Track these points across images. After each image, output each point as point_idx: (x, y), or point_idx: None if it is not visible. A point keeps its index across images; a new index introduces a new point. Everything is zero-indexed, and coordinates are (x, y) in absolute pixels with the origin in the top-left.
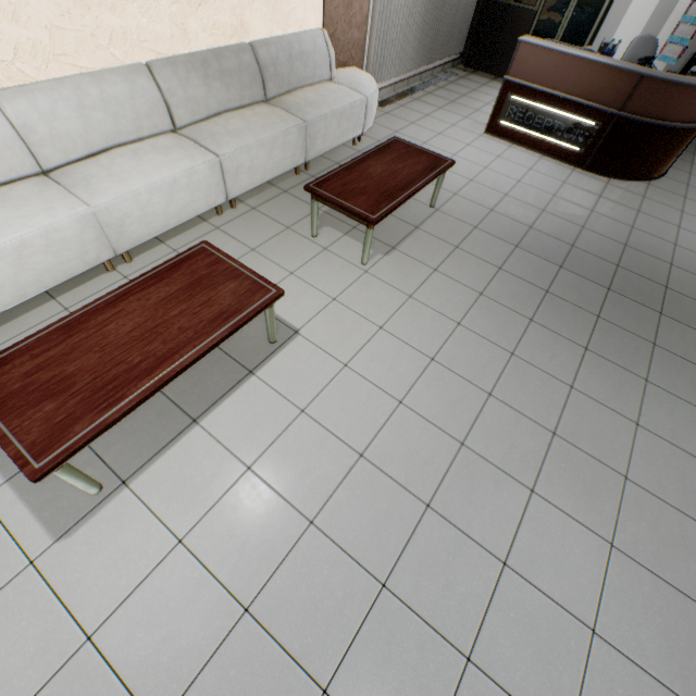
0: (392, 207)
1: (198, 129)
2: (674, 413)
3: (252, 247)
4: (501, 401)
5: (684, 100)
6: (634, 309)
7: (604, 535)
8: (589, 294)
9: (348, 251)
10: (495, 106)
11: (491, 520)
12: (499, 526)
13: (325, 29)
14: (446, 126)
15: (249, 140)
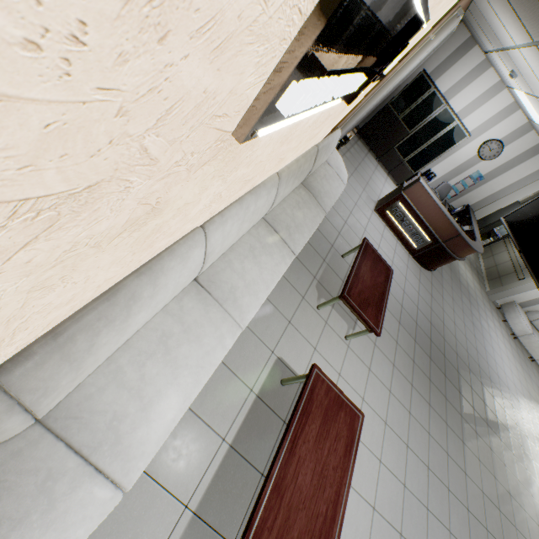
0: (382, 320)
1: (277, 218)
2: (455, 443)
3: (289, 319)
4: (411, 450)
5: (467, 251)
6: (438, 373)
7: (447, 527)
8: (426, 362)
9: (337, 325)
10: (388, 201)
11: (419, 534)
12: (422, 536)
13: (338, 125)
14: (357, 196)
15: (307, 237)
